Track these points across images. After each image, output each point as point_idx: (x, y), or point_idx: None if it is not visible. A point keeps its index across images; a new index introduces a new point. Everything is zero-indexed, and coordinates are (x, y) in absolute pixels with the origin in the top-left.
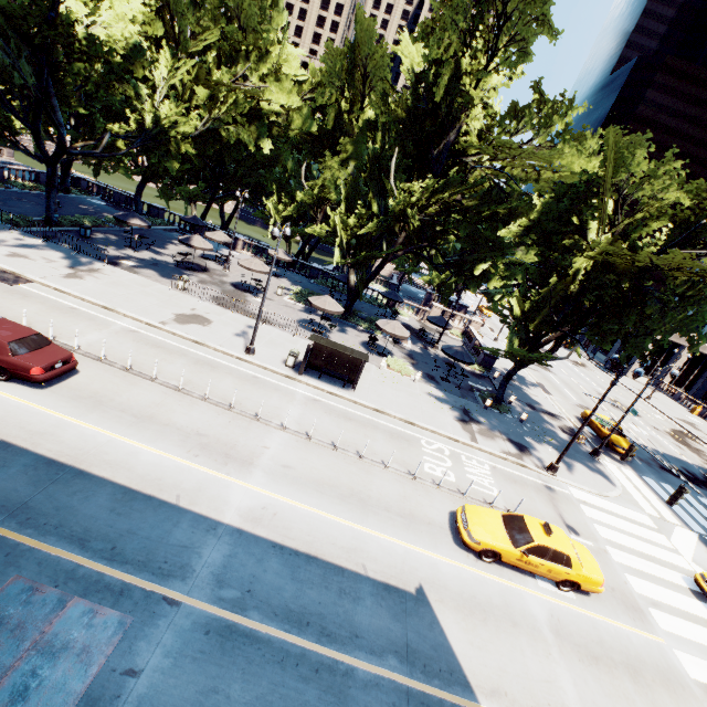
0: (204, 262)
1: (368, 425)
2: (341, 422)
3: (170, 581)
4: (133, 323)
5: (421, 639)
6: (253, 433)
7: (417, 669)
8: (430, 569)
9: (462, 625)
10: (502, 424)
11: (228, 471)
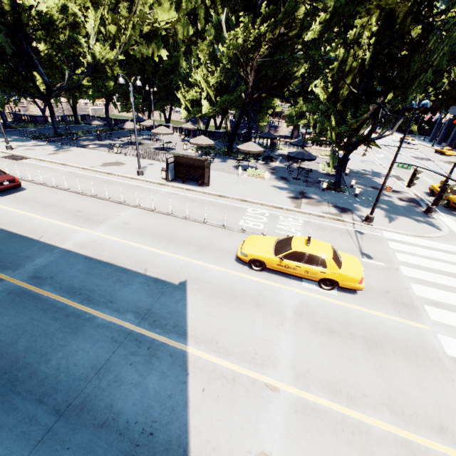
0: (143, 141)
1: (207, 203)
2: (186, 203)
3: (6, 271)
4: (74, 169)
5: (163, 307)
6: (114, 210)
7: (146, 322)
8: (201, 273)
9: (206, 303)
10: (333, 198)
11: (83, 226)
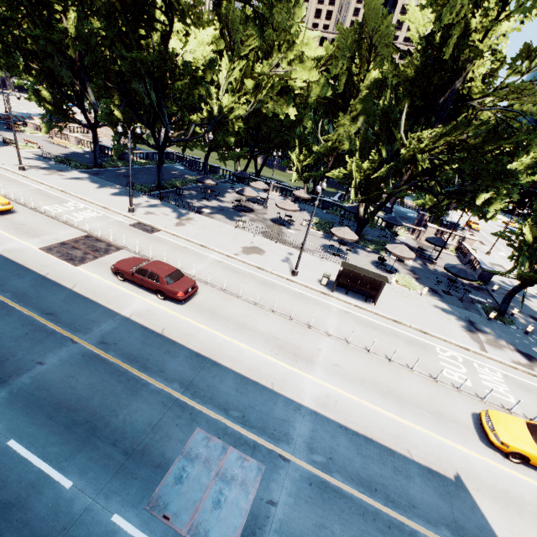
0: (250, 204)
1: (390, 334)
2: (369, 330)
3: (280, 444)
4: (218, 255)
5: (466, 518)
6: (309, 338)
7: None
8: (463, 461)
9: (499, 514)
10: (507, 335)
11: (298, 366)
